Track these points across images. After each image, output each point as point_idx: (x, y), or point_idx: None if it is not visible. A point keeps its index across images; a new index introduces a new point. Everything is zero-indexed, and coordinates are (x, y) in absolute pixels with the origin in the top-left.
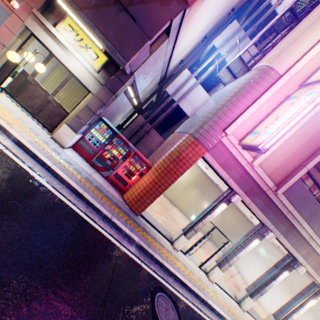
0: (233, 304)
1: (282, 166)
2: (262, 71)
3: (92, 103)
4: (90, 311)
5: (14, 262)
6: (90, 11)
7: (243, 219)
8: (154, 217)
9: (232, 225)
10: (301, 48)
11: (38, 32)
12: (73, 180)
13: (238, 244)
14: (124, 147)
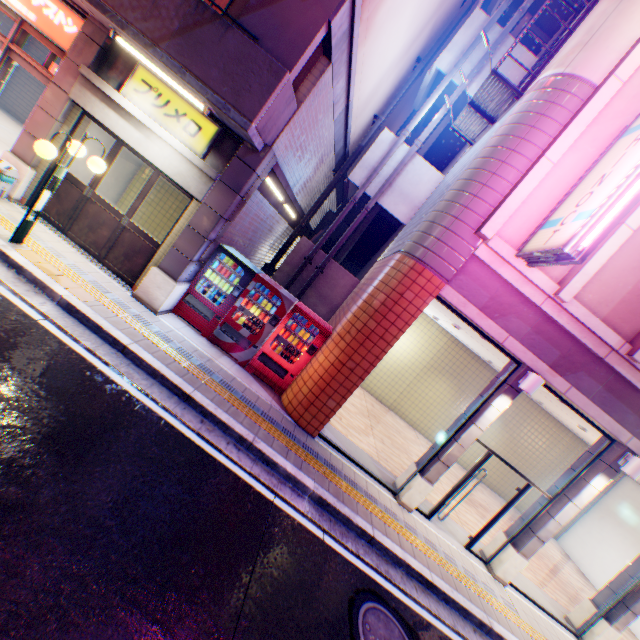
0: (564, 638)
1: (637, 295)
2: (549, 88)
3: (199, 218)
4: (201, 637)
5: (38, 527)
6: (172, 43)
7: (563, 438)
8: (351, 440)
9: (538, 453)
10: (638, 15)
11: (93, 106)
12: (172, 370)
13: (555, 490)
14: (271, 299)
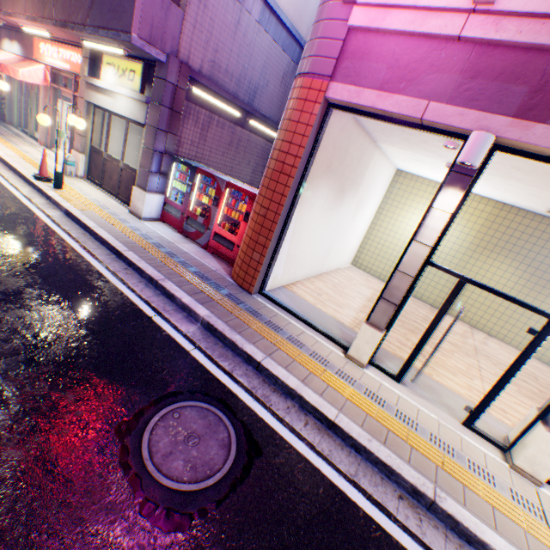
0: None
1: None
2: None
3: (147, 138)
4: None
5: None
6: (90, 17)
7: None
8: (318, 308)
9: None
10: None
11: (93, 98)
12: (119, 241)
13: None
14: (214, 186)
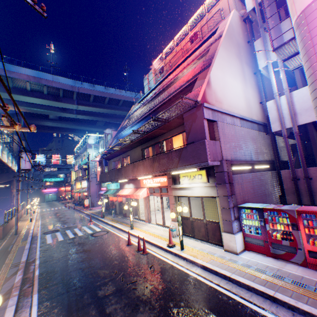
0: None
1: None
2: (298, 25)
3: (221, 202)
4: None
5: None
6: (179, 163)
7: None
8: None
9: None
10: None
11: (177, 193)
12: (256, 283)
13: None
14: (281, 215)
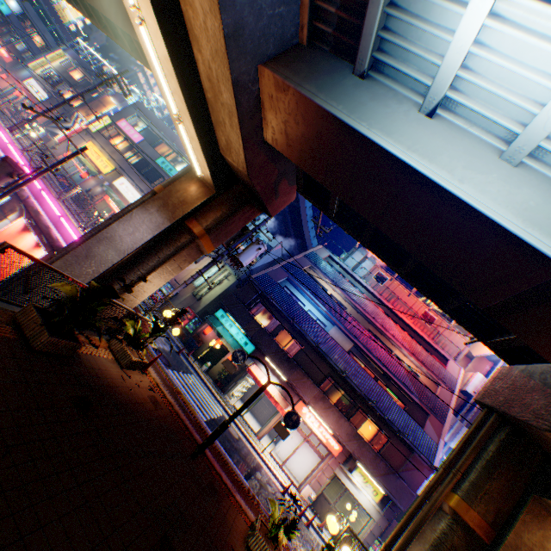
0: None
1: None
2: None
3: (374, 527)
4: None
5: None
6: (380, 477)
7: None
8: None
9: None
10: None
11: (341, 475)
12: None
13: None
14: None
